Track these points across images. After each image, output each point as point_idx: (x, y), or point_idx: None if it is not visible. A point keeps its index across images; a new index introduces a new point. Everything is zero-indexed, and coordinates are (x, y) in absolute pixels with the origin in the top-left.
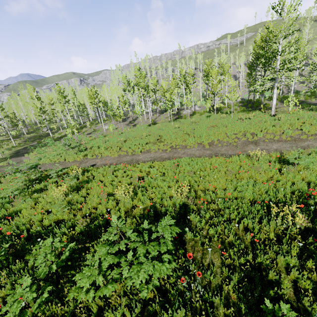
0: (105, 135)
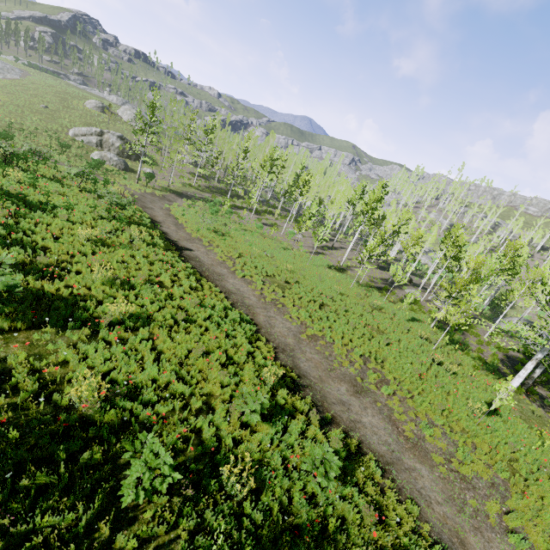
0: (273, 238)
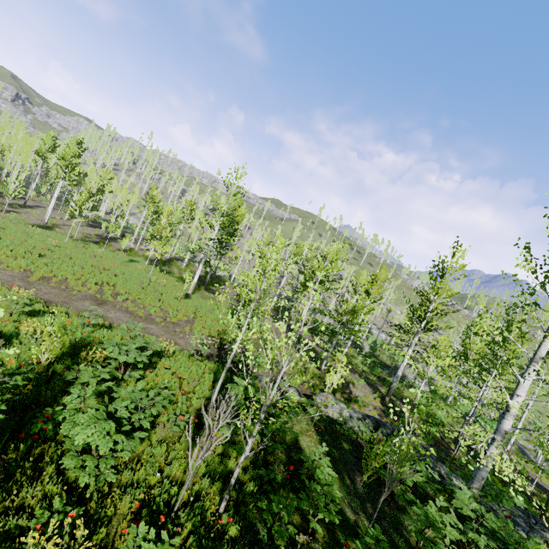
0: None
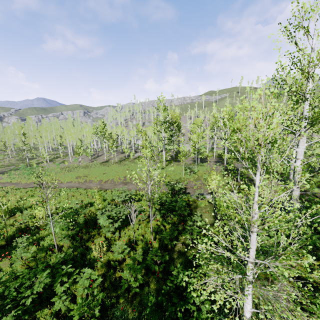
0: (68, 166)
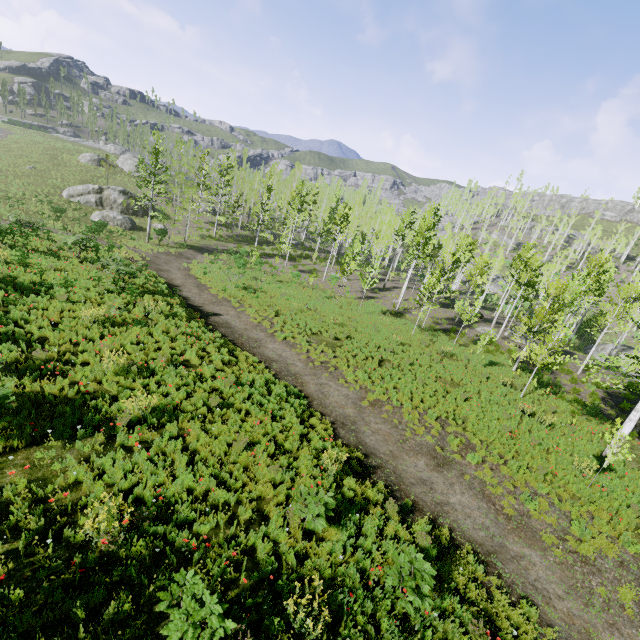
0: (313, 286)
